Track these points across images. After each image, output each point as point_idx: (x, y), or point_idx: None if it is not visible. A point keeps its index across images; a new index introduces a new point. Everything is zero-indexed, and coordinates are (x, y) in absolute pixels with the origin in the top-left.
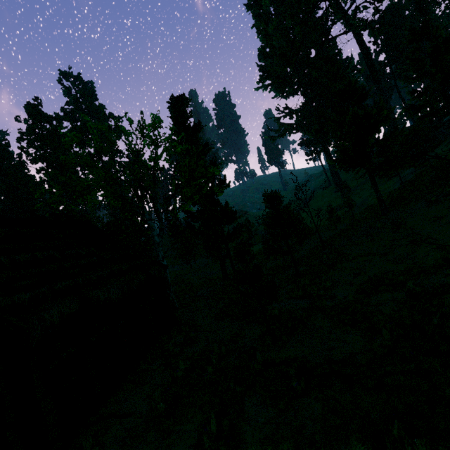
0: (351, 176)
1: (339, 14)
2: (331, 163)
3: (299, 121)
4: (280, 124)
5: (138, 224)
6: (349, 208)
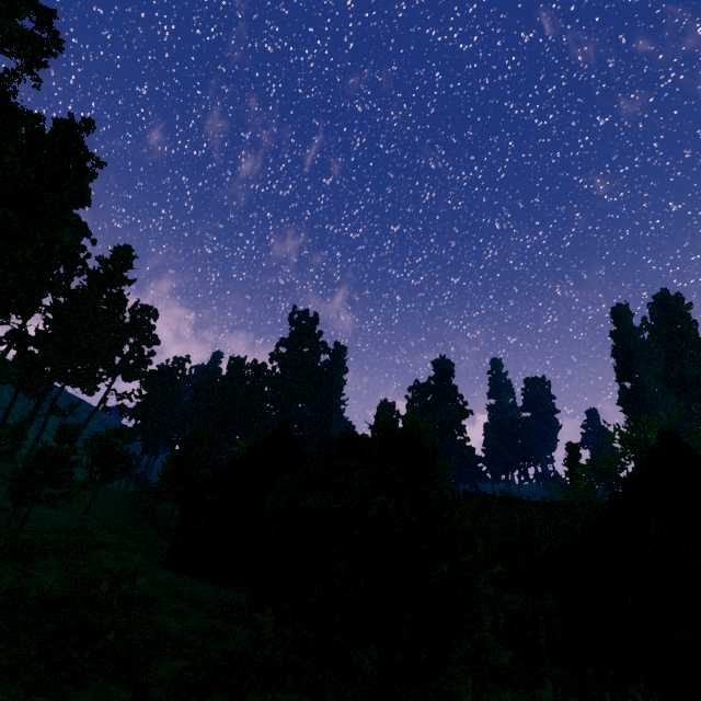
0: None
1: None
2: None
3: None
4: None
5: None
6: None
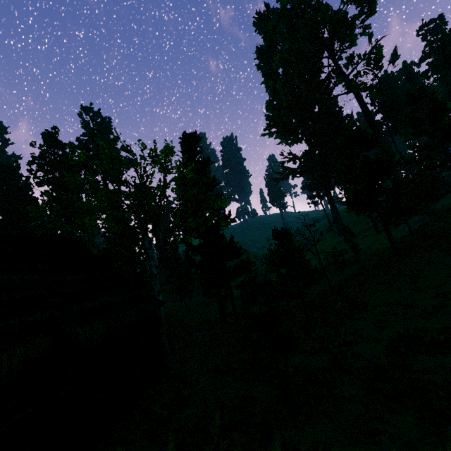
0: (353, 222)
1: (342, 77)
2: (342, 204)
3: (303, 166)
4: (284, 168)
5: (137, 253)
6: (355, 253)
